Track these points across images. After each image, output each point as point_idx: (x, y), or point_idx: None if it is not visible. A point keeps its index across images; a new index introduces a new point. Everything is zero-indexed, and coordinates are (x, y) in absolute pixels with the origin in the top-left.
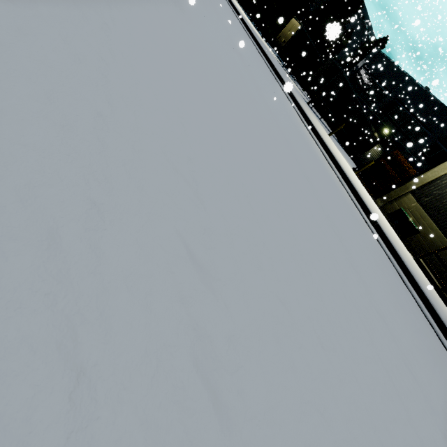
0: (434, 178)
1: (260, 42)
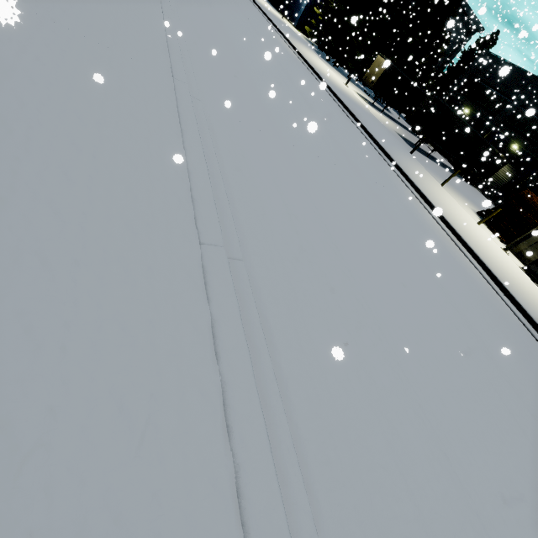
0: None
1: (354, 110)
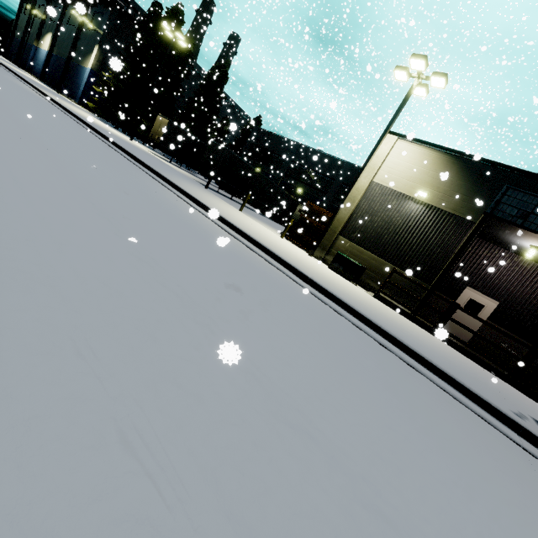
0: (349, 214)
1: (116, 140)
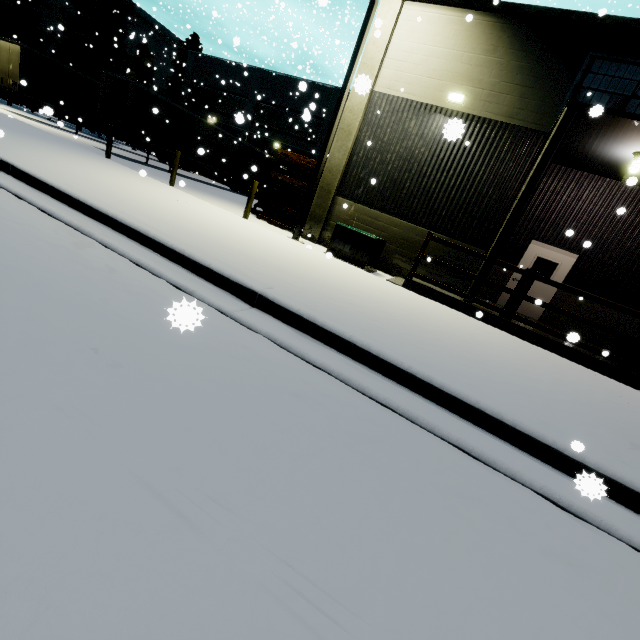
0: (346, 157)
1: None
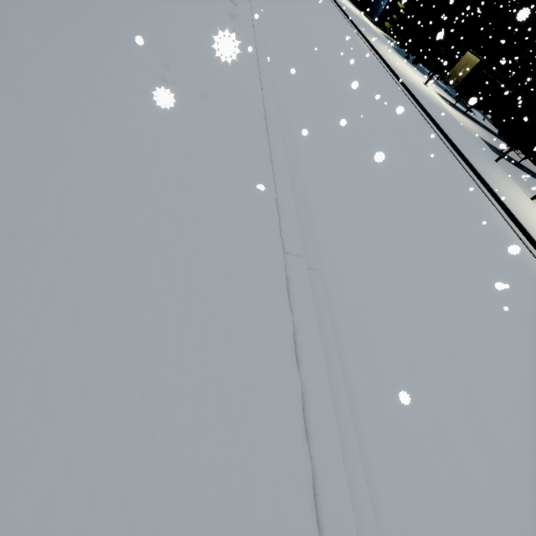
0: None
1: (433, 113)
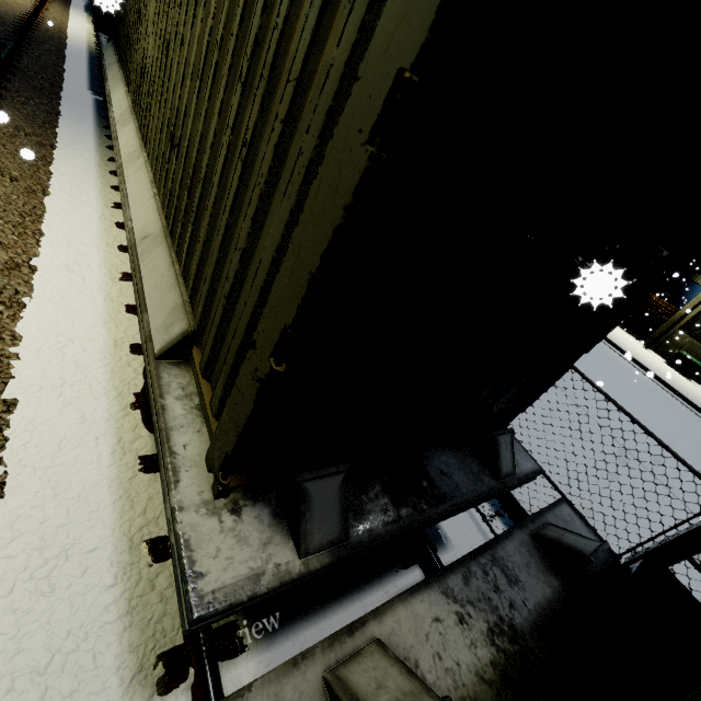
0: (696, 312)
1: None
